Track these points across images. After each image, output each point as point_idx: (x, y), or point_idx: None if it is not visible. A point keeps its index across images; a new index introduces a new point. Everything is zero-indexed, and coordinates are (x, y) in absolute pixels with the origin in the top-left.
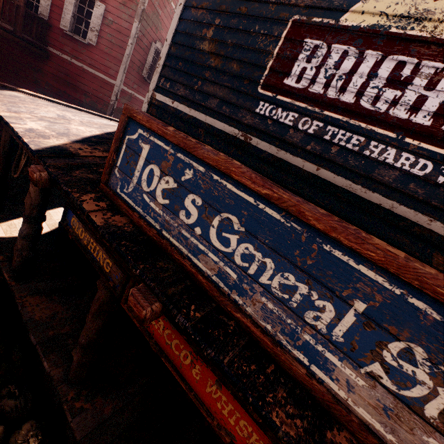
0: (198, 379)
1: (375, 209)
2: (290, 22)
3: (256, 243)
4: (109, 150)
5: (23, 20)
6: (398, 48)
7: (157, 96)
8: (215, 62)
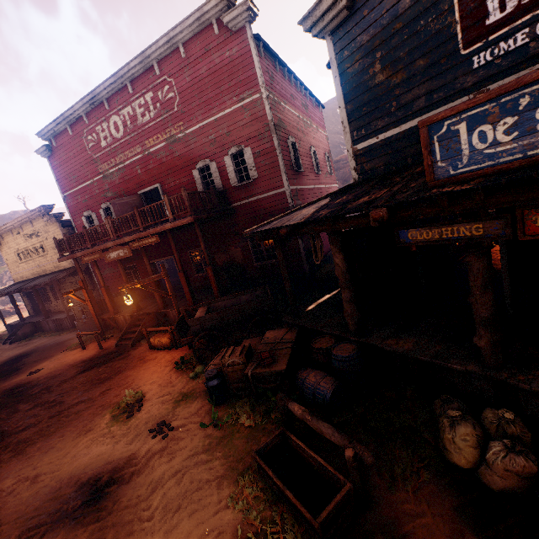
0: None
1: None
2: None
3: None
4: (381, 189)
5: (216, 199)
6: None
7: (358, 147)
8: (398, 78)
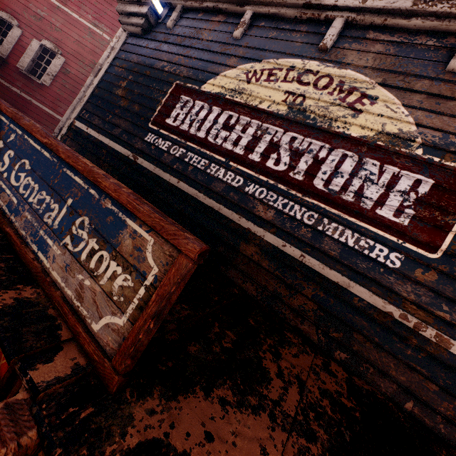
0: None
1: (210, 211)
2: (174, 84)
3: (35, 176)
4: None
5: None
6: (229, 107)
7: (77, 123)
8: (124, 103)
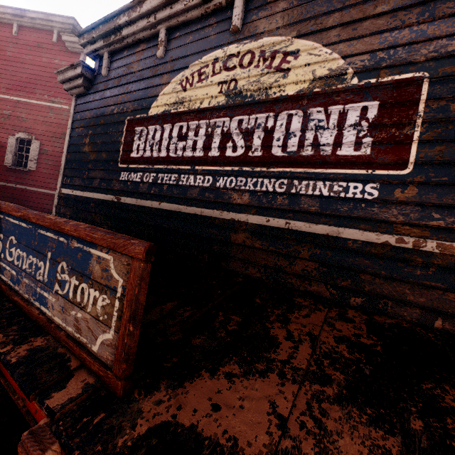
0: None
1: (194, 218)
2: (126, 121)
3: (21, 246)
4: None
5: None
6: (177, 119)
7: (63, 190)
8: (93, 157)
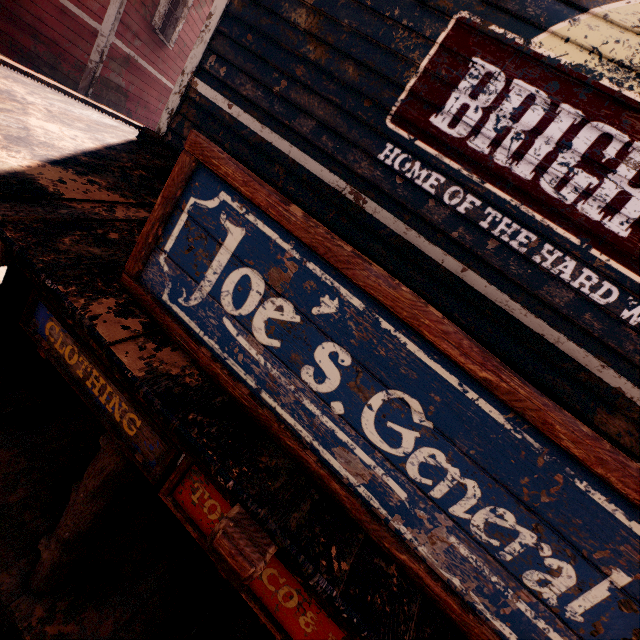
0: (308, 631)
1: (535, 341)
2: (453, 20)
3: (451, 450)
4: (118, 188)
5: None
6: (606, 112)
7: (201, 86)
8: (316, 53)
